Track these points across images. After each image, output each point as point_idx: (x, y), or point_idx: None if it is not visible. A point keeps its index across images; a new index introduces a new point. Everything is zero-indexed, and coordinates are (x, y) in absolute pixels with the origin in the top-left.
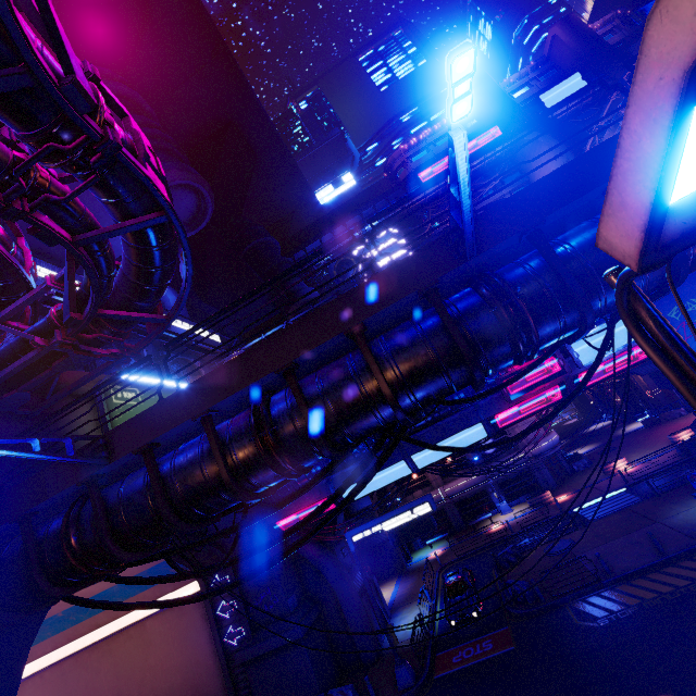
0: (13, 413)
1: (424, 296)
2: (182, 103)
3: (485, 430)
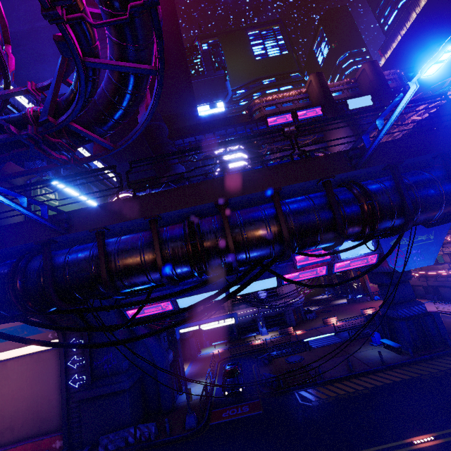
0: None
1: (322, 183)
2: None
3: (277, 282)
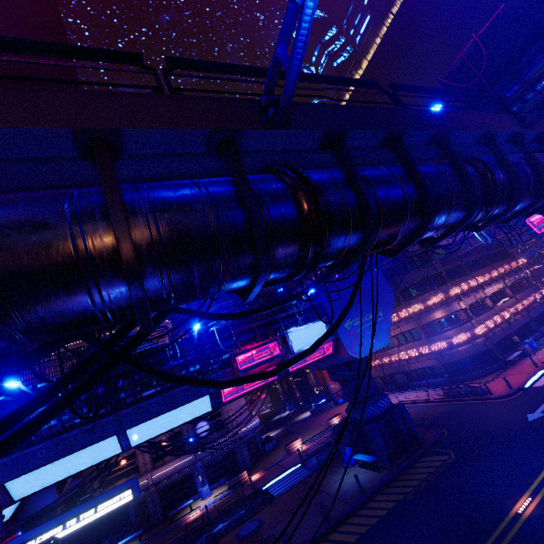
0: None
1: (218, 145)
2: None
3: (211, 403)
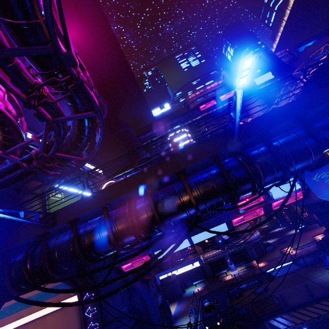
0: (2, 199)
1: (213, 159)
2: (97, 67)
3: (227, 226)
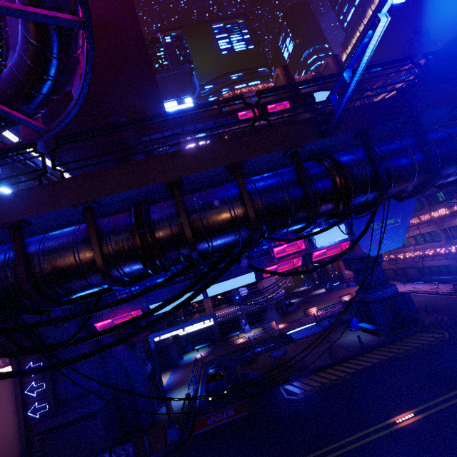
0: None
1: (290, 155)
2: None
3: (255, 277)
